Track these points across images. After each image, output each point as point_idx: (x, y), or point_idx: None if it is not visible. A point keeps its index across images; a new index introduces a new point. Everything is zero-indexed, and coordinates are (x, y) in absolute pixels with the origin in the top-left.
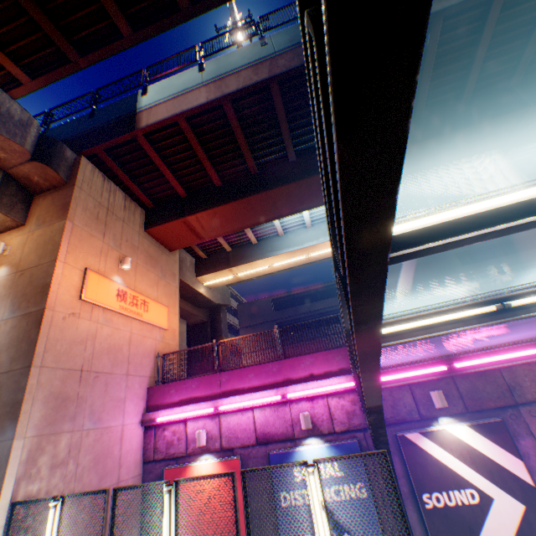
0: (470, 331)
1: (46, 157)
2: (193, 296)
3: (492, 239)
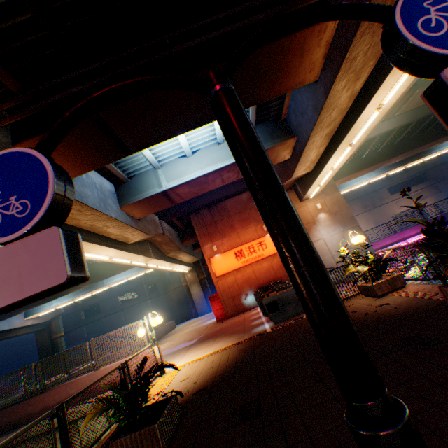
0: None
1: None
2: None
3: None
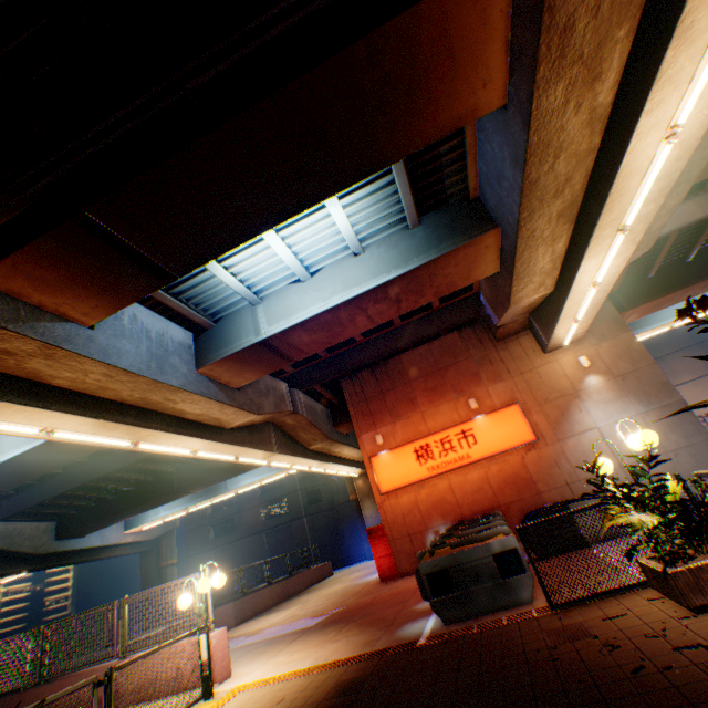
0: None
1: None
2: None
3: None
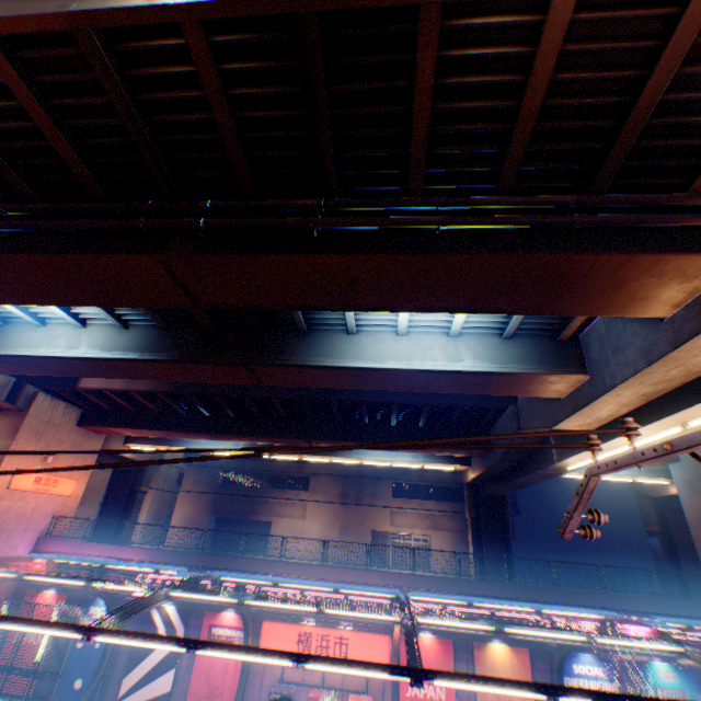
0: (209, 559)
1: (15, 397)
2: (120, 455)
3: None
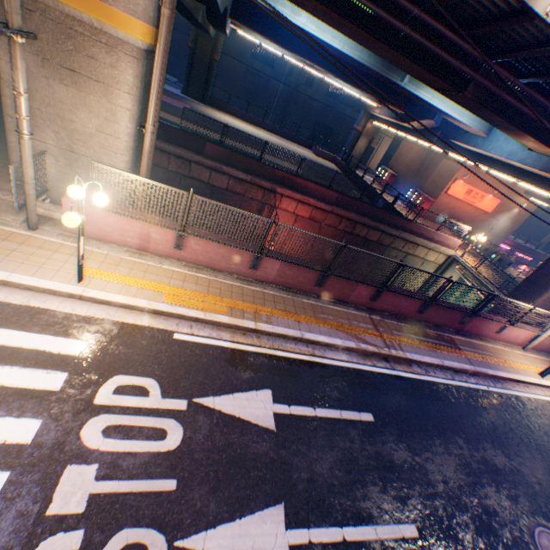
0: (528, 250)
1: None
2: None
3: None
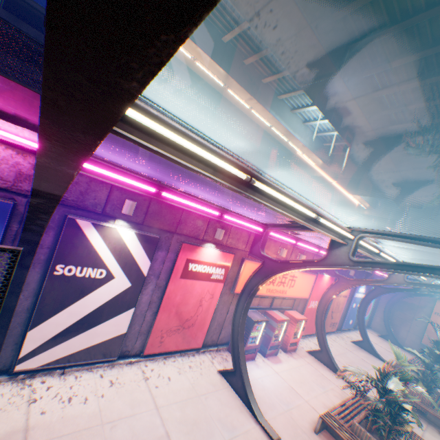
0: (190, 177)
1: None
2: None
3: (230, 136)
